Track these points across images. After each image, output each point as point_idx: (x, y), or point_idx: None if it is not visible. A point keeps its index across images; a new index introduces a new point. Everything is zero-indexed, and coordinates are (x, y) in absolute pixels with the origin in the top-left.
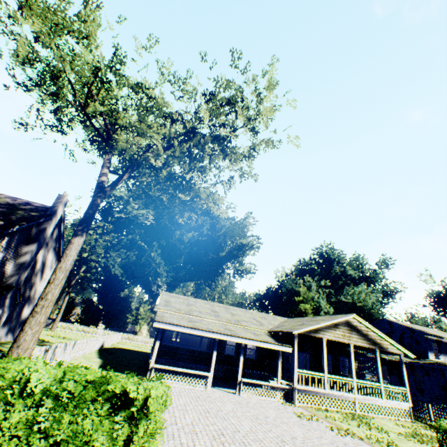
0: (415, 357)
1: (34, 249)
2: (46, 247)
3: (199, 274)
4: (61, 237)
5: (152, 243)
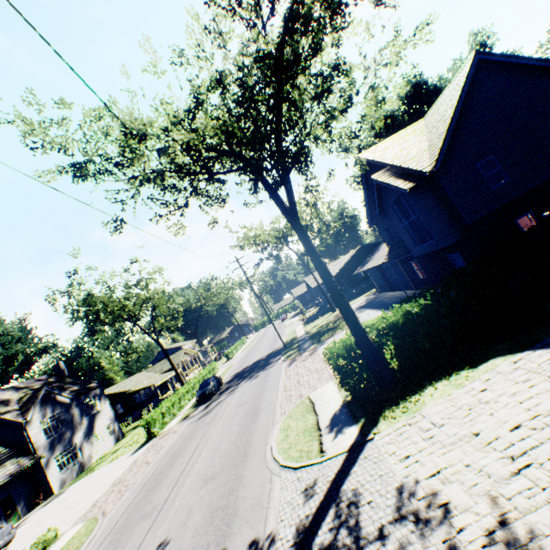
0: None
1: None
2: None
3: None
4: None
5: None
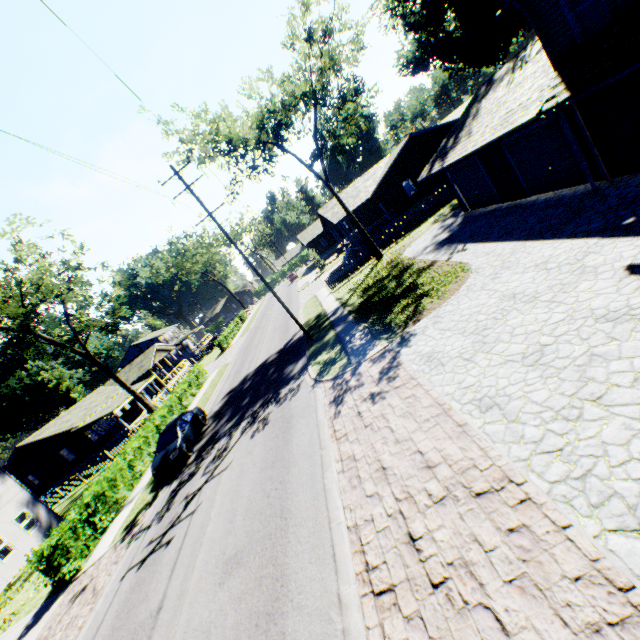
0: None
1: None
2: None
3: None
4: None
5: None
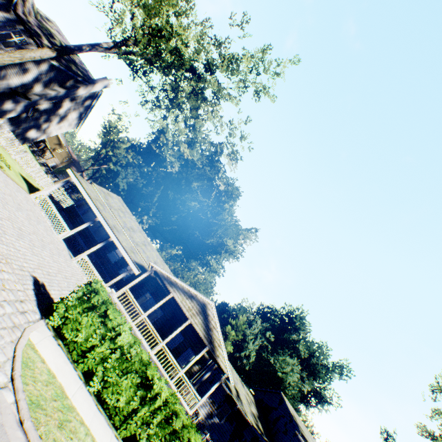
0: (270, 439)
1: (62, 92)
2: (75, 105)
3: (177, 240)
4: (90, 108)
5: (162, 187)
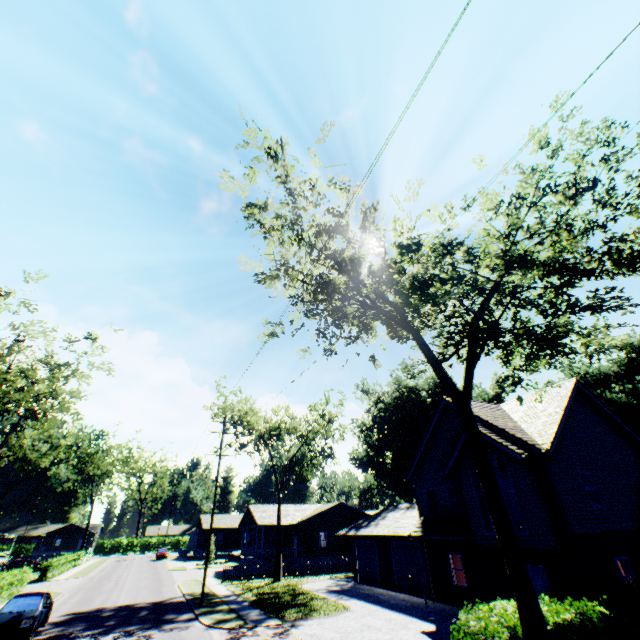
0: None
1: None
2: None
3: None
4: None
5: None
